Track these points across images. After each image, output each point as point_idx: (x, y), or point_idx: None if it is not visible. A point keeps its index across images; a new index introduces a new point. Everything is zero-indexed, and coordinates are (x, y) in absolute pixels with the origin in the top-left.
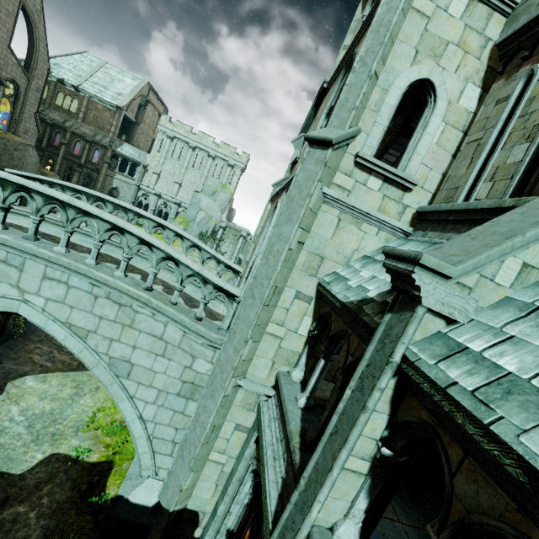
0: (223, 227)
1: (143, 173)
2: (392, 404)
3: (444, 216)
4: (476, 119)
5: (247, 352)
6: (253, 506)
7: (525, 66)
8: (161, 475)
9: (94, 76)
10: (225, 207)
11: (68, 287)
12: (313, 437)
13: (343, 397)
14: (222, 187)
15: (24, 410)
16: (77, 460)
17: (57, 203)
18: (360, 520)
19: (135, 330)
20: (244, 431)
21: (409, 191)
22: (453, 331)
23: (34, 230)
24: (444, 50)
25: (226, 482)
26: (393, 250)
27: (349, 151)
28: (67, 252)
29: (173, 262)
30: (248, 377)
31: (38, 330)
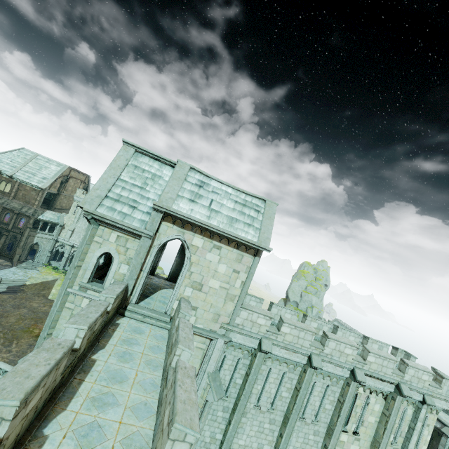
0: None
1: (61, 229)
2: None
3: None
4: None
5: None
6: None
7: None
8: None
9: (26, 166)
10: None
11: None
12: None
13: None
14: None
15: None
16: None
17: None
18: None
19: None
20: None
21: None
22: None
23: None
24: None
25: None
26: None
27: None
28: None
29: None
30: None
31: None
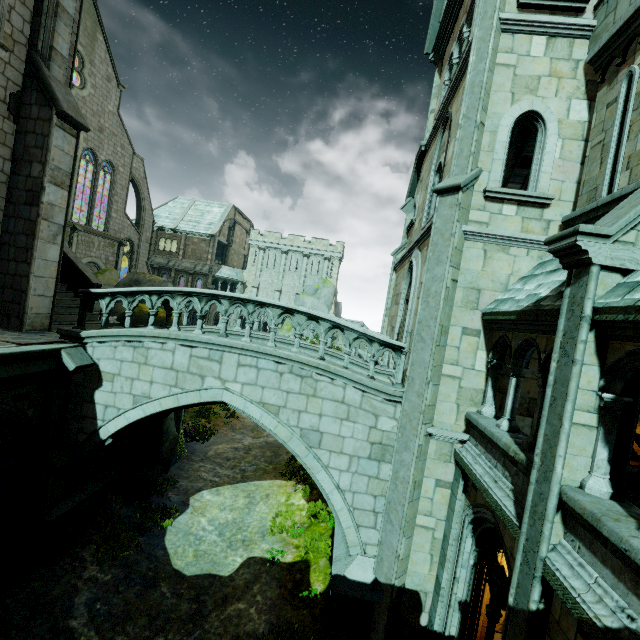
0: None
1: (243, 290)
2: (598, 356)
3: (592, 215)
4: (592, 126)
5: (429, 396)
6: (482, 562)
7: (622, 70)
8: (369, 552)
9: (187, 215)
10: (330, 302)
11: (258, 370)
12: (531, 440)
13: (550, 371)
14: (323, 282)
15: (211, 521)
16: (273, 561)
17: (239, 302)
18: (607, 472)
19: (318, 398)
20: (446, 487)
21: (547, 207)
22: (630, 278)
23: (224, 328)
24: (538, 84)
25: (441, 551)
26: (554, 236)
27: (476, 190)
28: (251, 341)
29: (339, 329)
30: (435, 425)
31: (196, 451)
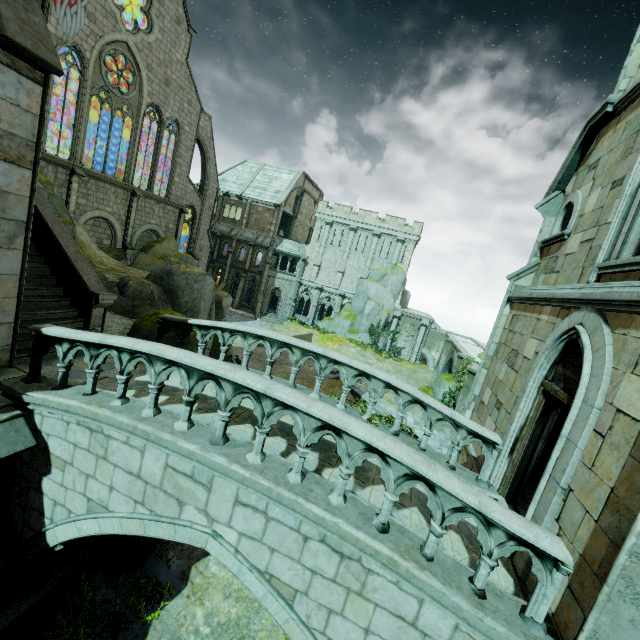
0: (398, 317)
1: (303, 267)
2: None
3: None
4: None
5: None
6: None
7: None
8: None
9: (254, 181)
10: (397, 292)
11: (267, 519)
12: None
13: None
14: (392, 268)
15: (209, 615)
16: None
17: (249, 392)
18: None
19: (366, 601)
20: None
21: None
22: None
23: (222, 429)
24: None
25: None
26: None
27: None
28: (263, 459)
29: (425, 483)
30: None
31: None
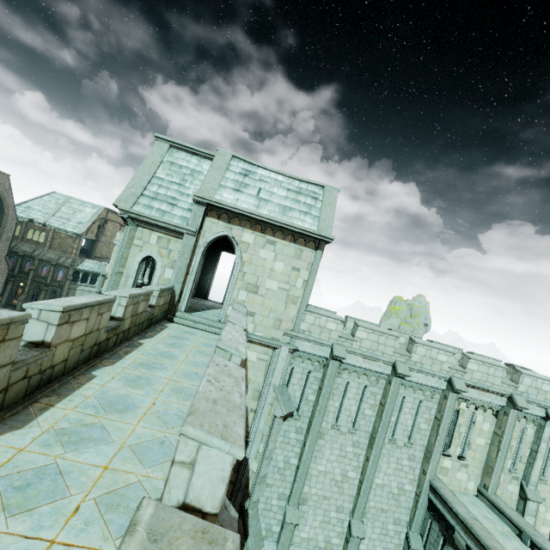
0: None
1: (103, 280)
2: None
3: None
4: None
5: None
6: None
7: None
8: None
9: (59, 211)
10: None
11: None
12: None
13: None
14: None
15: None
16: None
17: None
18: None
19: None
20: None
21: None
22: None
23: None
24: None
25: None
26: None
27: None
28: None
29: None
30: None
31: None
